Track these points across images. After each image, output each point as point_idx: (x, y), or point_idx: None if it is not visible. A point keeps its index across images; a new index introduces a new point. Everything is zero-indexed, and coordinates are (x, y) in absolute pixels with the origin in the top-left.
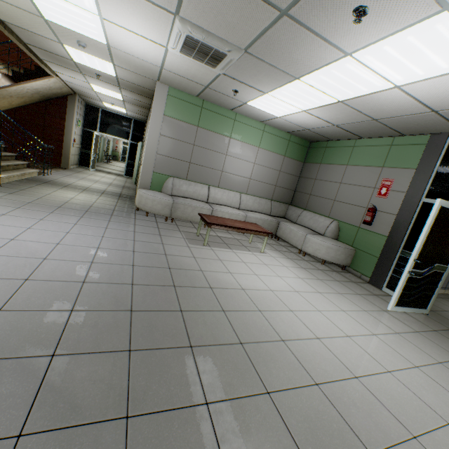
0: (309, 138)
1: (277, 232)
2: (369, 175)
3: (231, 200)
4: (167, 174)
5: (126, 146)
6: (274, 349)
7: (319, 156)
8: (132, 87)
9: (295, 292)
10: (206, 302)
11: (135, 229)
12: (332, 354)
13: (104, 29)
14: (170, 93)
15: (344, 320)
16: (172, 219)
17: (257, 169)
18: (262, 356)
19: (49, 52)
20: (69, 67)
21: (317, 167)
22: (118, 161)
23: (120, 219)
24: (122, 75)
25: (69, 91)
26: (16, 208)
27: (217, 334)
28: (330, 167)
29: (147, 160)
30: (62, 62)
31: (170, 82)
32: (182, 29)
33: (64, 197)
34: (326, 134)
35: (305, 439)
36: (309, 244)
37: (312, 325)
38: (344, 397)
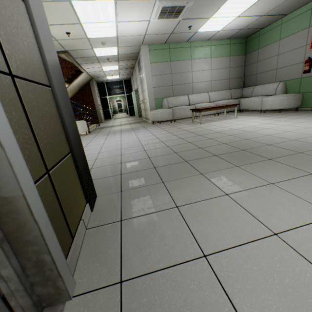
0: (244, 35)
1: (240, 107)
2: (299, 38)
3: (203, 98)
4: (162, 97)
5: (118, 102)
6: (265, 138)
7: (255, 44)
8: (125, 57)
9: (266, 124)
10: (219, 135)
11: (161, 128)
12: (299, 133)
13: (116, 28)
14: (149, 49)
15: (303, 125)
16: (174, 120)
17: (214, 73)
18: (260, 140)
19: (84, 58)
20: (93, 62)
21: (256, 53)
22: (117, 114)
23: (150, 127)
24: (121, 52)
25: (90, 78)
26: (107, 135)
27: (233, 140)
28: (266, 48)
29: (149, 93)
30: (90, 60)
31: (149, 42)
32: (160, 5)
33: (117, 129)
34: (257, 26)
35: (293, 149)
36: (265, 104)
37: (283, 129)
38: (310, 140)
